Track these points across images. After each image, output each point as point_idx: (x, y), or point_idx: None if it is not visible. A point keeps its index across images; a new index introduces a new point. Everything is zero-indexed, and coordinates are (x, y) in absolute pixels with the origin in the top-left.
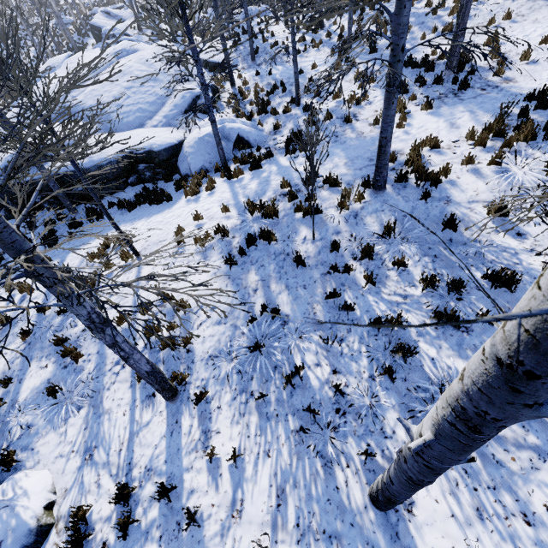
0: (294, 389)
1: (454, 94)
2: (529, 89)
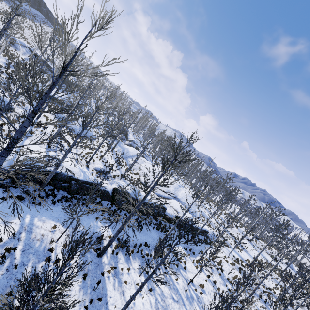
0: (261, 299)
1: (243, 249)
2: (251, 255)
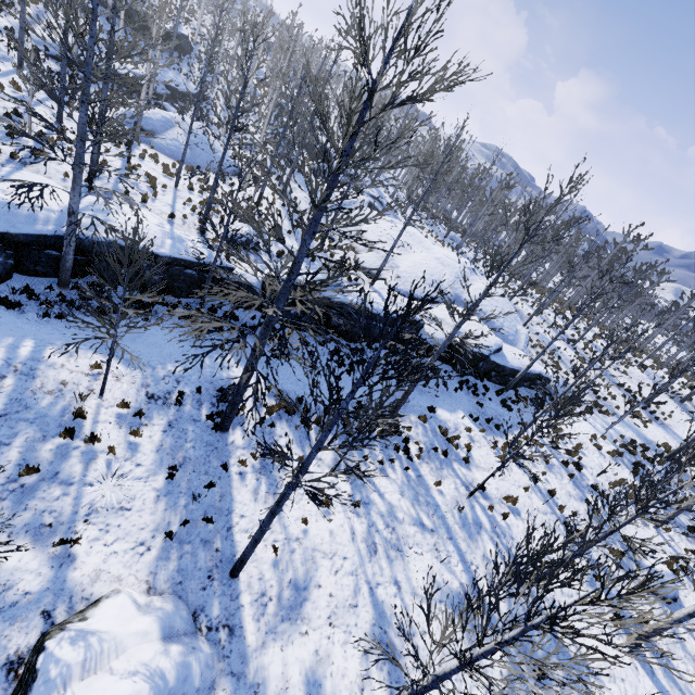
0: (692, 534)
1: (653, 420)
2: (680, 435)
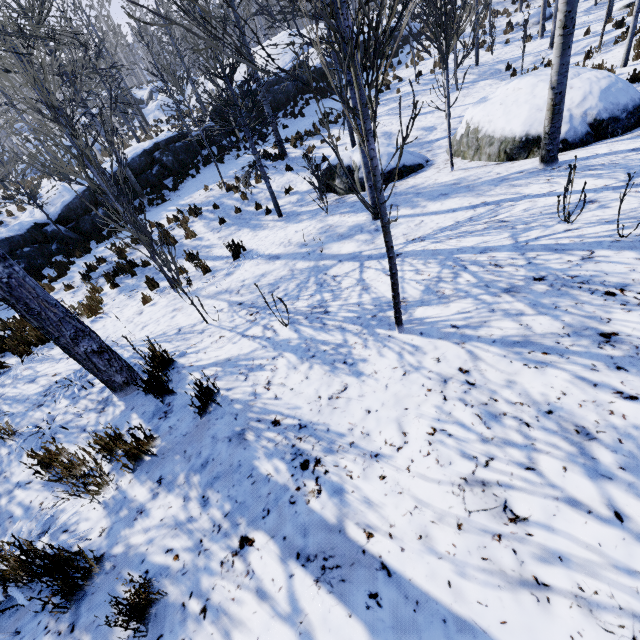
0: None
1: None
2: None
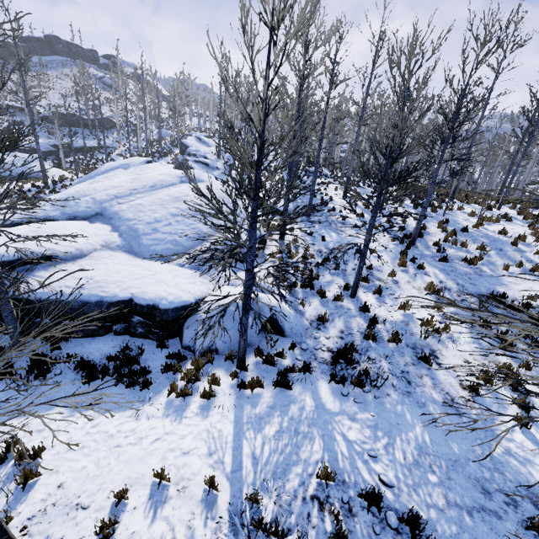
0: None
1: None
2: None
